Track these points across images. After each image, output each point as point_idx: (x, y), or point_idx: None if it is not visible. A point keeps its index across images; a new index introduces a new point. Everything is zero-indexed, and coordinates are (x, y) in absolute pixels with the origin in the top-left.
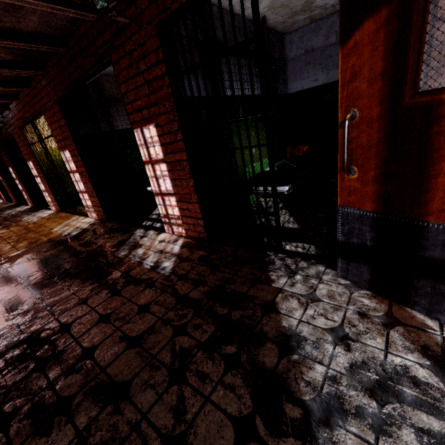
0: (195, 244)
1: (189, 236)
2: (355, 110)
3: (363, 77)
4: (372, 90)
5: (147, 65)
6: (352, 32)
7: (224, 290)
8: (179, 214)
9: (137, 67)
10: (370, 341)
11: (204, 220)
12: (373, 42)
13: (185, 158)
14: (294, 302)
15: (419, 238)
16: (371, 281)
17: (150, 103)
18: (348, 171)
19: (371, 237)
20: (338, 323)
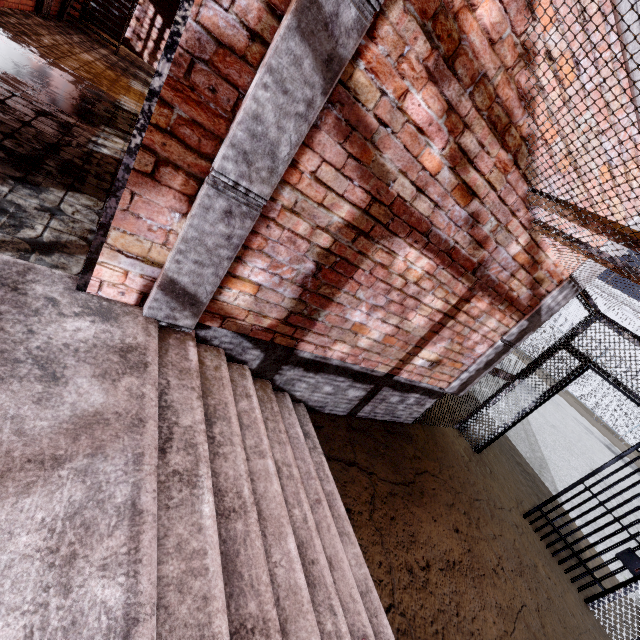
0: None
1: None
2: None
3: None
4: None
5: None
6: None
7: (83, 172)
8: None
9: None
10: (56, 223)
11: None
12: None
13: None
14: (88, 203)
15: None
16: None
17: None
18: None
19: None
20: (71, 216)
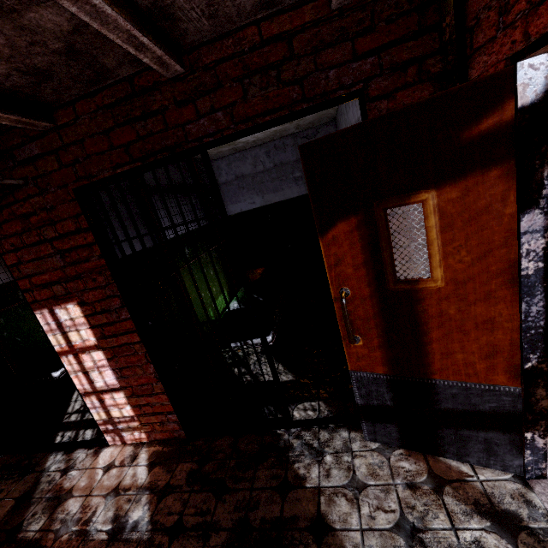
0: (169, 453)
1: (154, 440)
2: (347, 289)
3: (347, 263)
4: (358, 274)
5: (58, 232)
6: (328, 228)
7: (251, 525)
8: (132, 414)
9: (39, 233)
10: (436, 523)
11: (177, 413)
12: (350, 239)
13: (138, 340)
14: (343, 503)
15: (432, 393)
16: (401, 438)
17: (67, 277)
18: (354, 342)
19: (390, 397)
20: (399, 512)
